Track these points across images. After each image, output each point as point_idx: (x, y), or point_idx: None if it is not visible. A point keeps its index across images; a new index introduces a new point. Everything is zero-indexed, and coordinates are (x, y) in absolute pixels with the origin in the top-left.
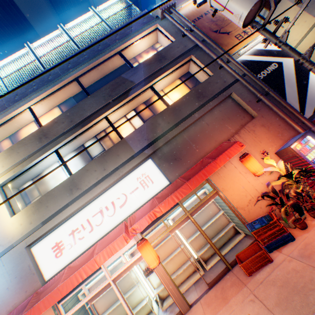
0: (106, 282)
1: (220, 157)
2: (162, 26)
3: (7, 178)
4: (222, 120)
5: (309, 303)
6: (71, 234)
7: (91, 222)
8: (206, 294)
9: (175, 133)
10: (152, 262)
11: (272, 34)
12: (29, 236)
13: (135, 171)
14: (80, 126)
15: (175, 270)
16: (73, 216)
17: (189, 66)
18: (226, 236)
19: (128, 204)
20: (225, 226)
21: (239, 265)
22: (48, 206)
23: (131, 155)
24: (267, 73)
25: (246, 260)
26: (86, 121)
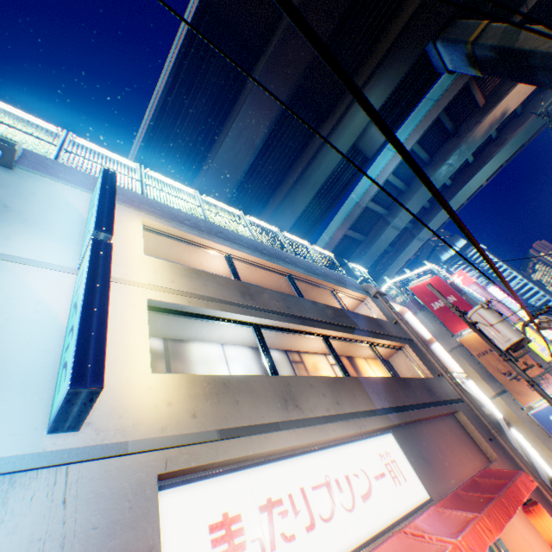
0: None
1: (517, 481)
2: (372, 301)
3: (172, 300)
4: (457, 437)
5: None
6: (264, 508)
7: (310, 502)
8: None
9: (419, 415)
10: None
11: (522, 370)
12: (179, 448)
13: (373, 438)
14: (299, 320)
15: None
16: (273, 461)
17: (395, 353)
18: None
19: (375, 499)
20: None
21: None
22: (239, 402)
23: (371, 407)
24: (486, 412)
25: None
26: (307, 321)
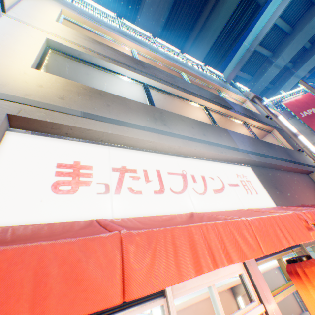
0: None
1: None
2: (250, 103)
3: (69, 46)
4: (308, 187)
5: None
6: (116, 170)
7: (163, 179)
8: None
9: (277, 163)
10: None
11: None
12: (38, 108)
13: (233, 165)
14: (183, 90)
15: None
16: (135, 150)
17: (263, 137)
18: None
19: (226, 195)
20: None
21: None
22: (110, 106)
23: (234, 146)
24: None
25: None
26: (190, 93)
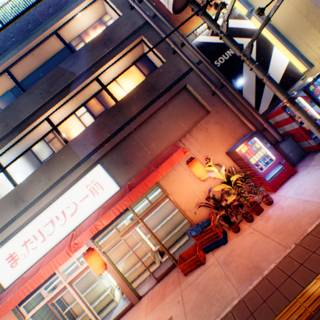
0: (62, 285)
1: (163, 166)
2: None
3: None
4: (176, 116)
5: (210, 314)
6: (24, 245)
7: (43, 232)
8: (154, 288)
9: (124, 135)
10: (98, 270)
11: (214, 21)
12: None
13: (84, 178)
14: (17, 131)
15: (136, 262)
16: (24, 228)
17: (143, 47)
18: (183, 229)
19: (79, 212)
20: (182, 221)
21: (177, 267)
22: None
23: (77, 162)
24: (226, 59)
25: (183, 263)
26: (24, 125)
